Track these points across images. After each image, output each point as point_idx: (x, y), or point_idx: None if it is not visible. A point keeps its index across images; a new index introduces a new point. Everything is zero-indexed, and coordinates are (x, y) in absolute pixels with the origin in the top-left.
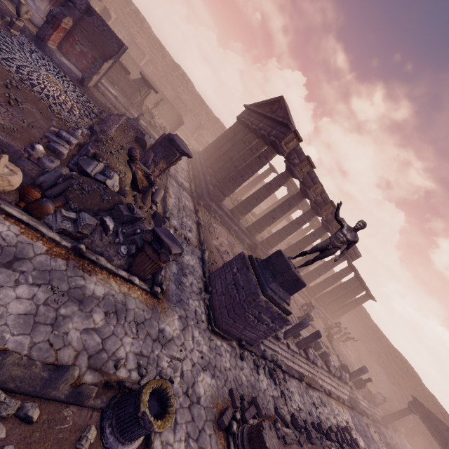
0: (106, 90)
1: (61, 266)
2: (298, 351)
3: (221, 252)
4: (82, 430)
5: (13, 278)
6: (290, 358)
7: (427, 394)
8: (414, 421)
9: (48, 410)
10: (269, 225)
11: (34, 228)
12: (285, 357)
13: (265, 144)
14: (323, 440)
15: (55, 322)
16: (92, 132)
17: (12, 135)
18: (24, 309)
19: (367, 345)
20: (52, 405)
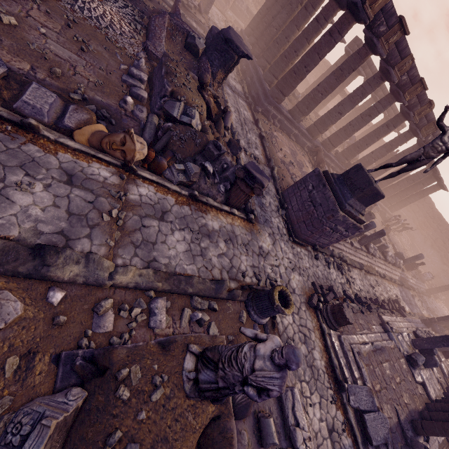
0: None
1: (188, 211)
2: (360, 247)
3: (286, 165)
4: (239, 312)
5: (169, 228)
6: (353, 253)
7: None
8: None
9: (220, 304)
10: (334, 123)
11: (162, 185)
12: (349, 253)
13: (338, 6)
14: (378, 309)
15: (201, 253)
16: (149, 54)
17: (104, 91)
18: (184, 248)
19: (423, 232)
20: (220, 301)
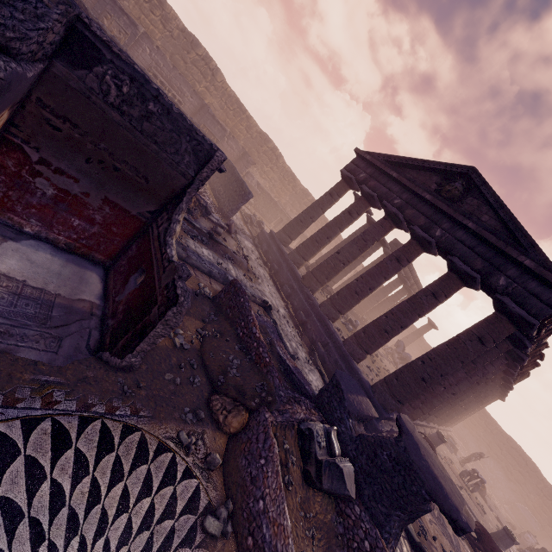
0: None
1: None
2: None
3: None
4: None
5: None
6: None
7: (551, 492)
8: (539, 524)
9: None
10: (443, 403)
11: None
12: None
13: (463, 285)
14: None
15: None
16: None
17: None
18: None
19: (474, 433)
20: None
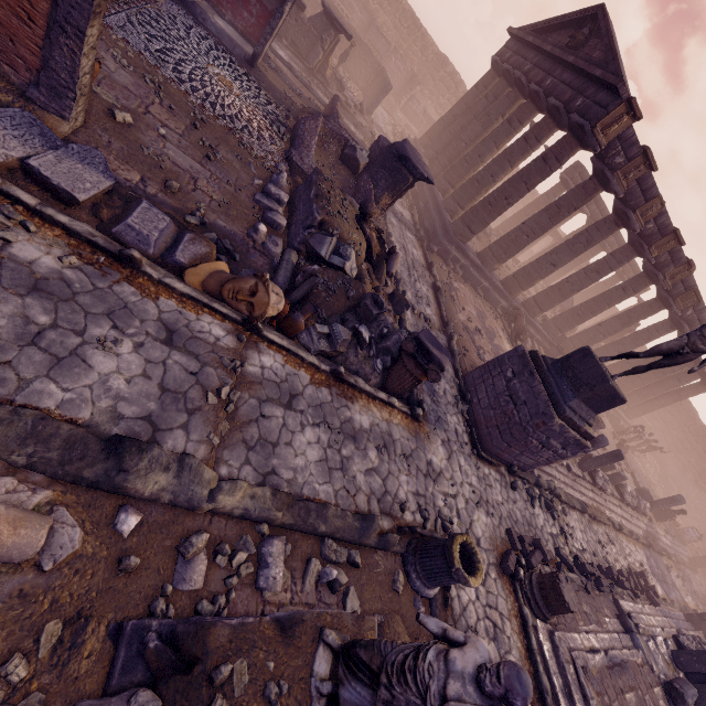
0: (276, 56)
1: (326, 396)
2: (582, 475)
3: (471, 333)
4: (392, 573)
5: (298, 421)
6: (570, 483)
7: None
8: None
9: (364, 555)
10: (543, 277)
11: (294, 353)
12: (564, 483)
13: (556, 125)
14: (613, 588)
15: (342, 466)
16: (292, 166)
17: (229, 214)
18: (317, 455)
19: (681, 457)
20: (365, 551)
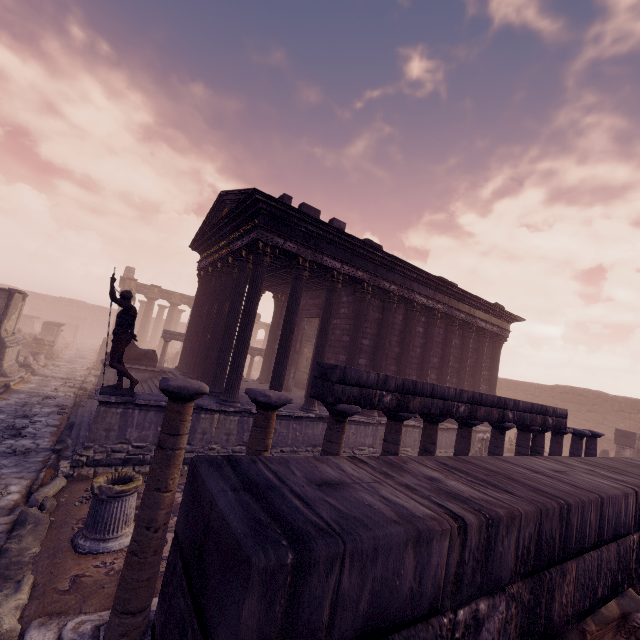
0: None
1: None
2: None
3: None
4: None
5: None
6: None
7: None
8: None
9: None
10: None
11: None
12: None
13: None
14: None
15: None
16: None
17: None
18: None
19: None
20: None
